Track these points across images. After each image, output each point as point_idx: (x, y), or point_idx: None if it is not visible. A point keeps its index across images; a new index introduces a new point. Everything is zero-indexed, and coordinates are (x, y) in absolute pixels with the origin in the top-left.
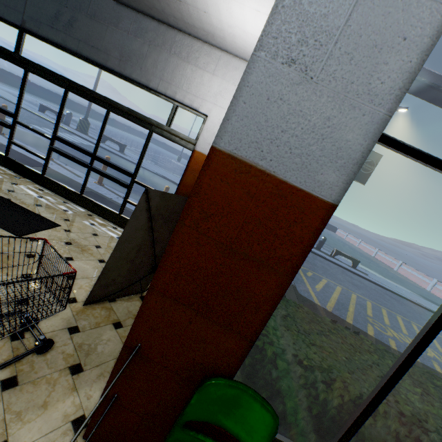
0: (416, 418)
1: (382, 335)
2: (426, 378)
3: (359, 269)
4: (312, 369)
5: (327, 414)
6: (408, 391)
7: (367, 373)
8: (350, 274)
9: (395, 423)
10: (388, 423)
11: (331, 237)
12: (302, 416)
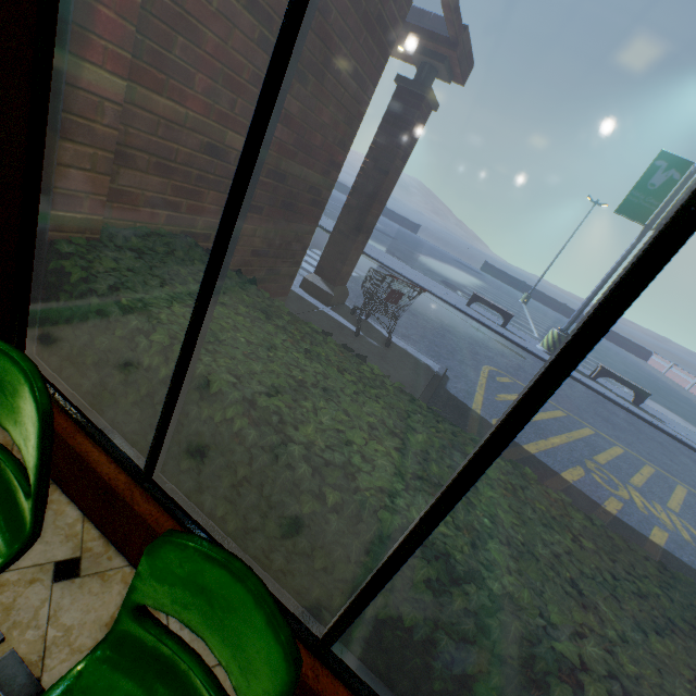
0: (270, 411)
1: (598, 489)
2: (448, 439)
3: (648, 410)
4: (132, 312)
5: (157, 396)
6: (342, 412)
7: (266, 364)
8: (615, 409)
9: (243, 419)
10: (228, 415)
11: (629, 363)
12: (134, 400)
